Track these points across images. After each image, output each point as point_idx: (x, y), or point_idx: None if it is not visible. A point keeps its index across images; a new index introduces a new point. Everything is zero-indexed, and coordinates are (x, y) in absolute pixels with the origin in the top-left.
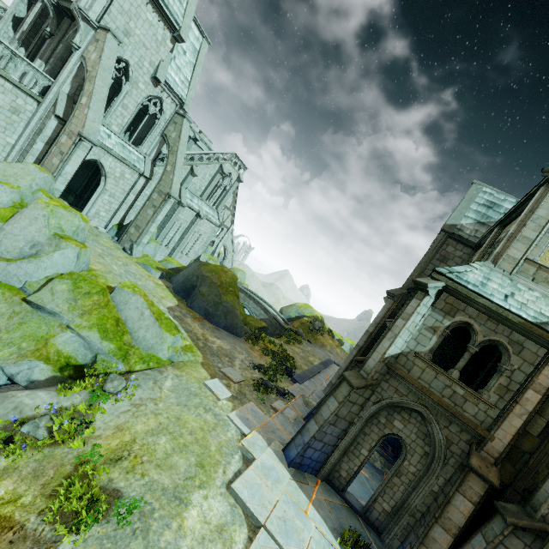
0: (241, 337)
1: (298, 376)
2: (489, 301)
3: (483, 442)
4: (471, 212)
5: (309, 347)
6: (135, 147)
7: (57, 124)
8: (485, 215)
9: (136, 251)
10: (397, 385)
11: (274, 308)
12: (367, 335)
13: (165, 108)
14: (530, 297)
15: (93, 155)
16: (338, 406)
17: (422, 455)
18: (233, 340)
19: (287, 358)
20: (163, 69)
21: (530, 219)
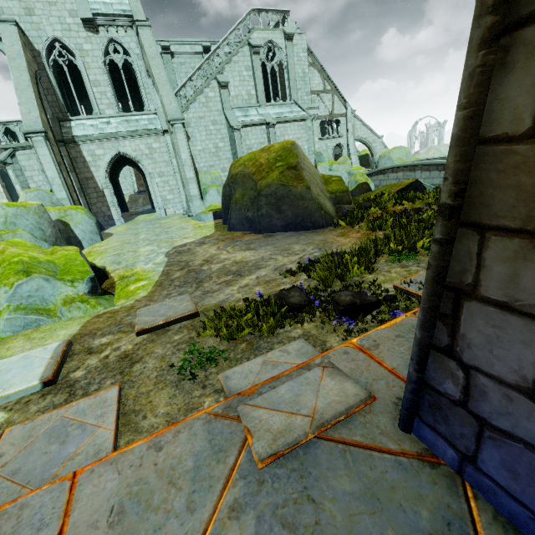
0: (326, 226)
1: None
2: None
3: None
4: None
5: None
6: (140, 113)
7: (61, 149)
8: None
9: (195, 209)
10: None
11: None
12: None
13: (127, 44)
14: None
15: (111, 151)
16: None
17: None
18: (296, 239)
19: None
20: (83, 6)
21: None
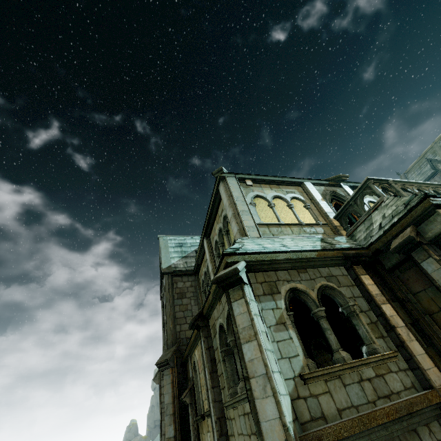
0: None
1: None
2: (286, 253)
3: None
4: (173, 253)
5: None
6: None
7: None
8: (183, 251)
9: None
10: None
11: None
12: None
13: None
14: (290, 242)
15: None
16: None
17: None
18: None
19: None
20: None
21: (234, 199)
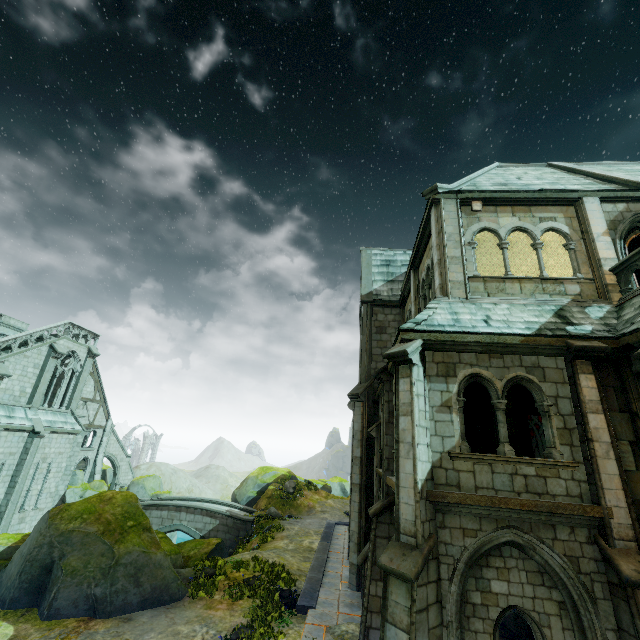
0: (182, 598)
1: (305, 593)
2: (478, 335)
3: (606, 526)
4: (376, 275)
5: (295, 526)
6: None
7: None
8: (389, 273)
9: None
10: (459, 521)
11: (221, 501)
12: (358, 463)
13: None
14: (503, 311)
15: None
16: (409, 639)
17: (559, 613)
18: (168, 619)
19: (274, 573)
20: None
21: (445, 239)
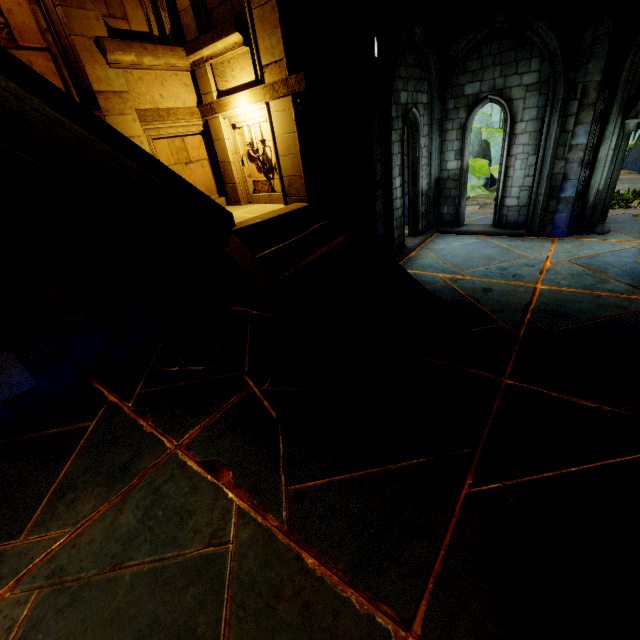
0: None
1: None
2: None
3: None
4: None
5: None
6: None
7: None
8: None
9: None
10: None
11: None
12: None
13: None
14: None
15: None
16: None
17: None
18: None
19: None
20: None
21: None
